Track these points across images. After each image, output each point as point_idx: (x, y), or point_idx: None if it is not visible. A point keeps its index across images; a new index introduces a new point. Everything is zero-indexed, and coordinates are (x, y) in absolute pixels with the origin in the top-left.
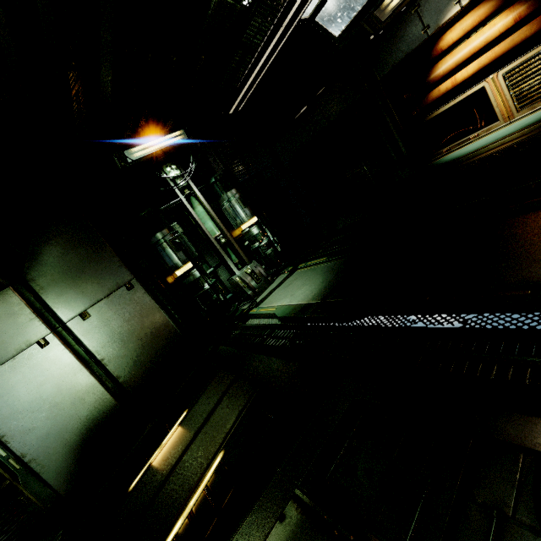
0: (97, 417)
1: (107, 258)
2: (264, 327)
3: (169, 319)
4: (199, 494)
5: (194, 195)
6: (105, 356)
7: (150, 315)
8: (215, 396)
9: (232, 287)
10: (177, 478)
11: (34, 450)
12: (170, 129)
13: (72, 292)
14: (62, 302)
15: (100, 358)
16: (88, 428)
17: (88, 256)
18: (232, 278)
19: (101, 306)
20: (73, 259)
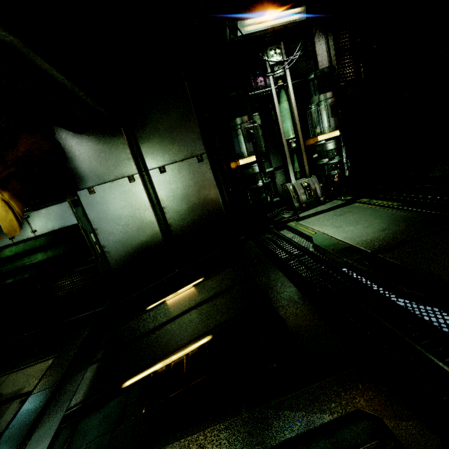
0: (150, 245)
1: (191, 128)
2: (295, 246)
3: (220, 198)
4: (180, 356)
5: (286, 89)
6: (166, 206)
7: (207, 189)
8: (227, 282)
9: (282, 192)
10: (174, 327)
11: (110, 246)
12: (291, 3)
13: (159, 147)
14: (150, 153)
15: (163, 206)
16: (142, 250)
17: (178, 121)
18: (286, 185)
19: (175, 167)
20: (167, 120)
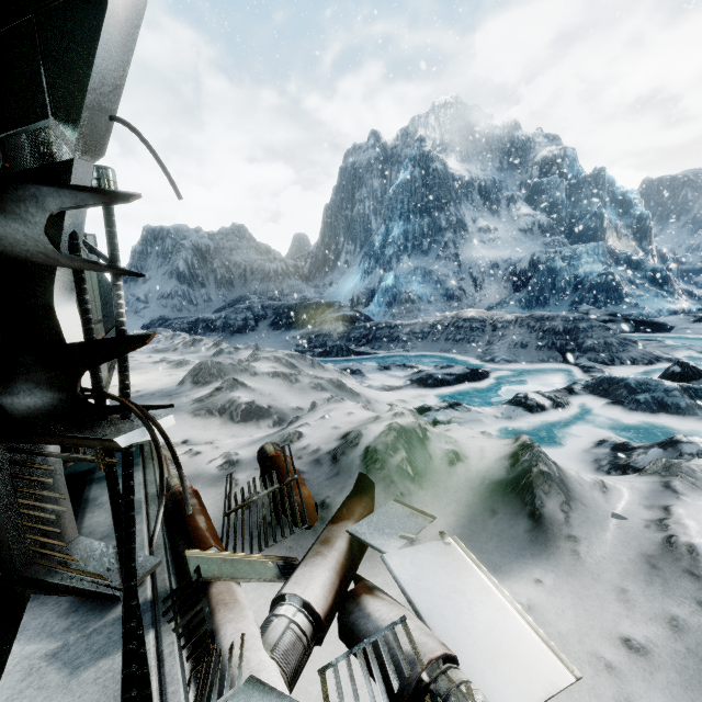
0: None
1: None
2: None
3: None
4: None
5: None
6: None
7: None
8: None
9: None
10: None
11: None
12: None
13: None
14: None
15: None
16: None
17: None
18: None
19: None
20: None
